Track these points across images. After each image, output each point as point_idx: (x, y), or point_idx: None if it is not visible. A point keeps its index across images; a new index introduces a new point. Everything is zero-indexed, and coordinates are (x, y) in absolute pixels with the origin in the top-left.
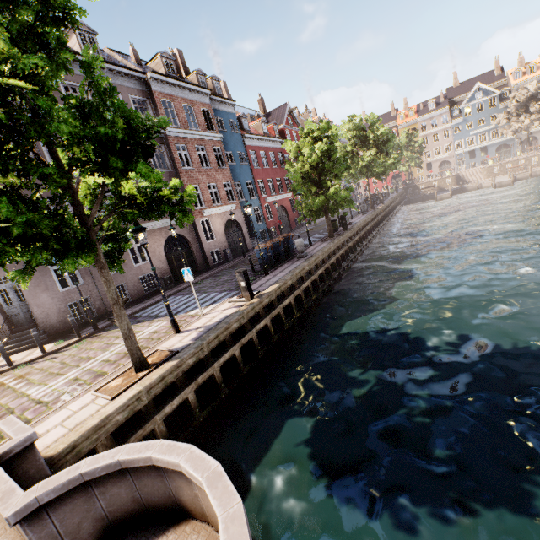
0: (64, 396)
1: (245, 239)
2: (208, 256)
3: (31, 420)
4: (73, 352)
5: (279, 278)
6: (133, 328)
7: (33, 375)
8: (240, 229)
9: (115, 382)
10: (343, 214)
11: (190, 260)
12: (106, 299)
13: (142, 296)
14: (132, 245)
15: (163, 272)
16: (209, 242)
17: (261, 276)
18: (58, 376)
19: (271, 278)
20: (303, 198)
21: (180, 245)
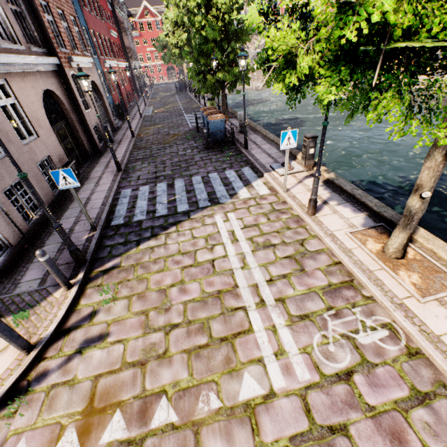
0: (362, 338)
1: (110, 114)
2: (94, 134)
3: (422, 392)
4: (132, 307)
5: (278, 150)
6: (182, 236)
7: (145, 384)
8: (101, 98)
9: (409, 278)
10: (237, 92)
11: (73, 139)
12: (10, 212)
13: (53, 199)
14: (1, 100)
15: (59, 156)
16: (88, 112)
17: (243, 150)
18: (242, 339)
19: (263, 150)
20: (198, 67)
21: (55, 111)
